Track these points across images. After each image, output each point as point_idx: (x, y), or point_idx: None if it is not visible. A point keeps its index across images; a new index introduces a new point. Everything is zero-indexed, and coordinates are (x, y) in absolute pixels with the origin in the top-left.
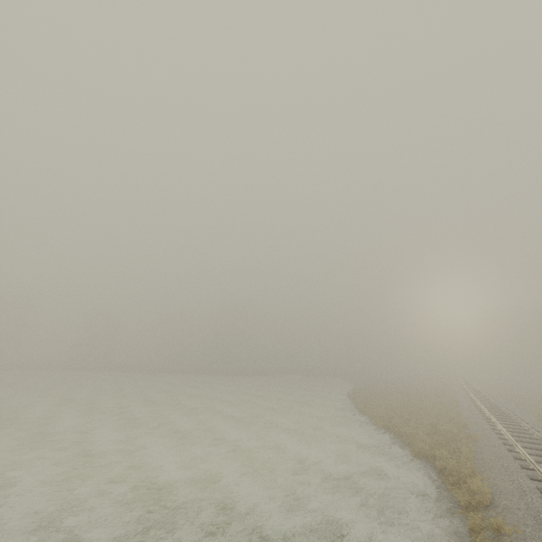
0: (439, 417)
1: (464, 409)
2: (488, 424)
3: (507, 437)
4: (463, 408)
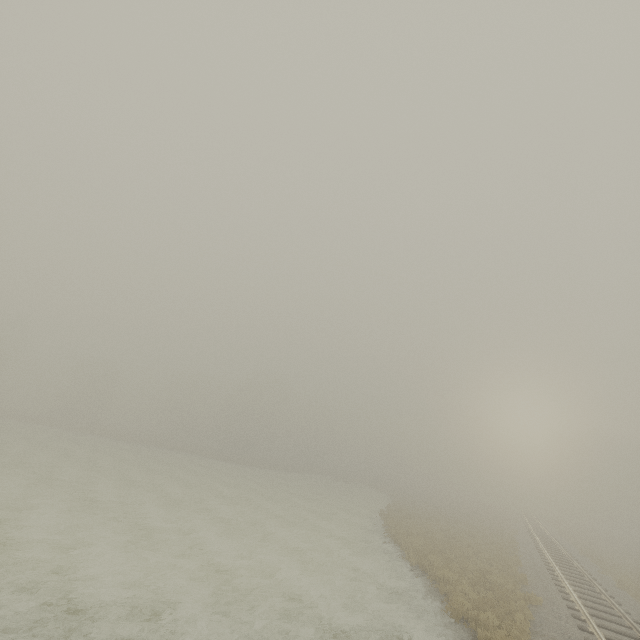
0: (492, 561)
1: (525, 556)
2: (554, 583)
3: (578, 606)
4: (524, 554)
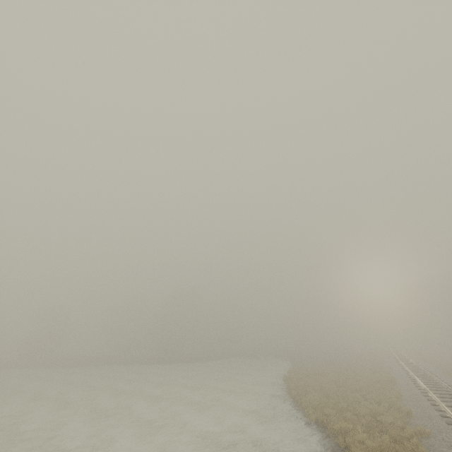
0: (378, 401)
1: (403, 387)
2: (434, 409)
3: None
4: (402, 386)
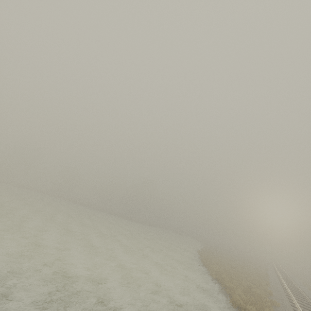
0: (254, 282)
1: (272, 282)
2: (287, 297)
3: (299, 310)
4: (271, 281)
